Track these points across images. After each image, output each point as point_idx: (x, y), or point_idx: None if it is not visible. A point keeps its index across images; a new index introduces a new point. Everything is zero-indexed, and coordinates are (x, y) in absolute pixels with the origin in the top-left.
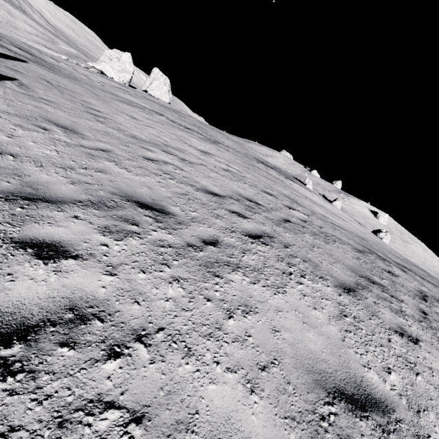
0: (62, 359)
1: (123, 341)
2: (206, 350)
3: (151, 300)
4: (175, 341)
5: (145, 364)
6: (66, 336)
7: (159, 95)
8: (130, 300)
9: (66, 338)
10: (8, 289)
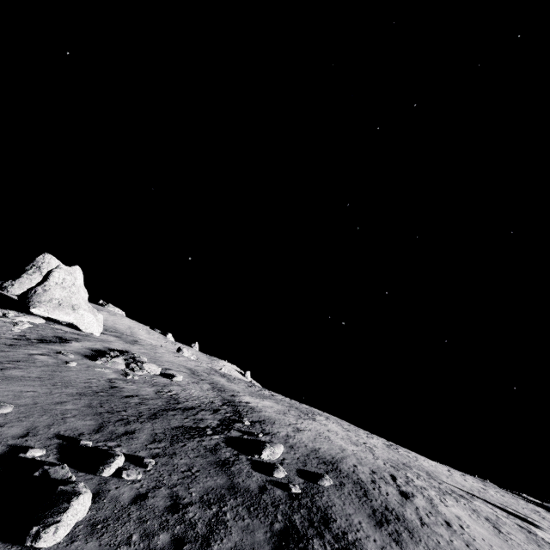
0: None
1: None
2: None
3: None
4: None
5: None
6: None
7: None
8: None
9: None
10: None
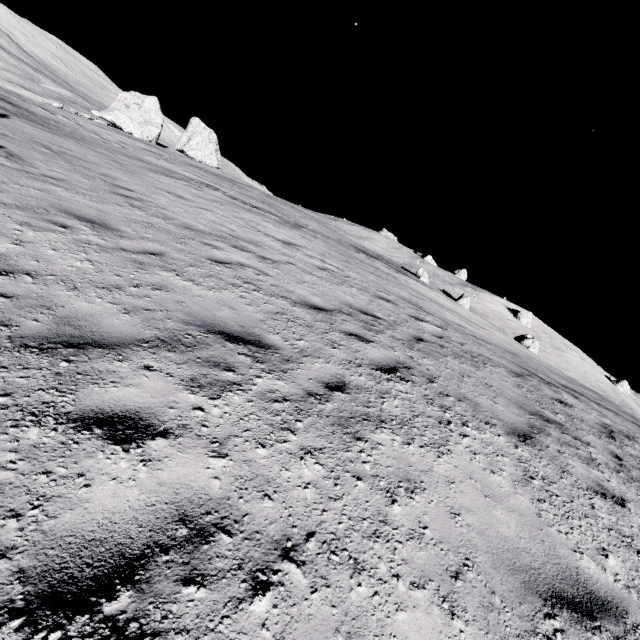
0: (192, 605)
1: (266, 563)
2: (378, 559)
3: (285, 489)
4: (334, 550)
5: (306, 595)
6: (188, 566)
7: (202, 157)
8: (257, 494)
9: (188, 570)
10: (85, 501)
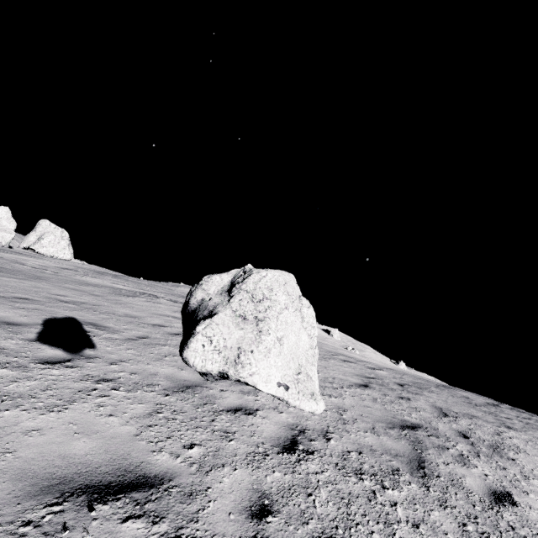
0: None
1: None
2: None
3: None
4: None
5: None
6: None
7: (54, 252)
8: None
9: None
10: None
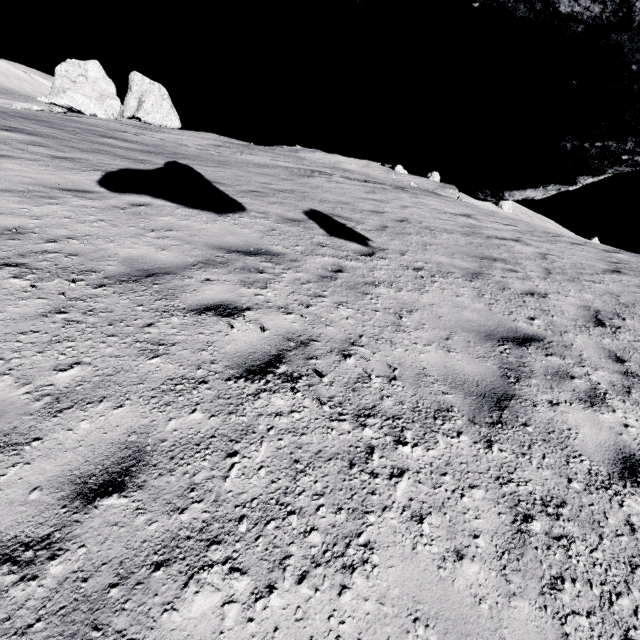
0: None
1: None
2: None
3: None
4: None
5: None
6: None
7: (161, 120)
8: None
9: None
10: None
